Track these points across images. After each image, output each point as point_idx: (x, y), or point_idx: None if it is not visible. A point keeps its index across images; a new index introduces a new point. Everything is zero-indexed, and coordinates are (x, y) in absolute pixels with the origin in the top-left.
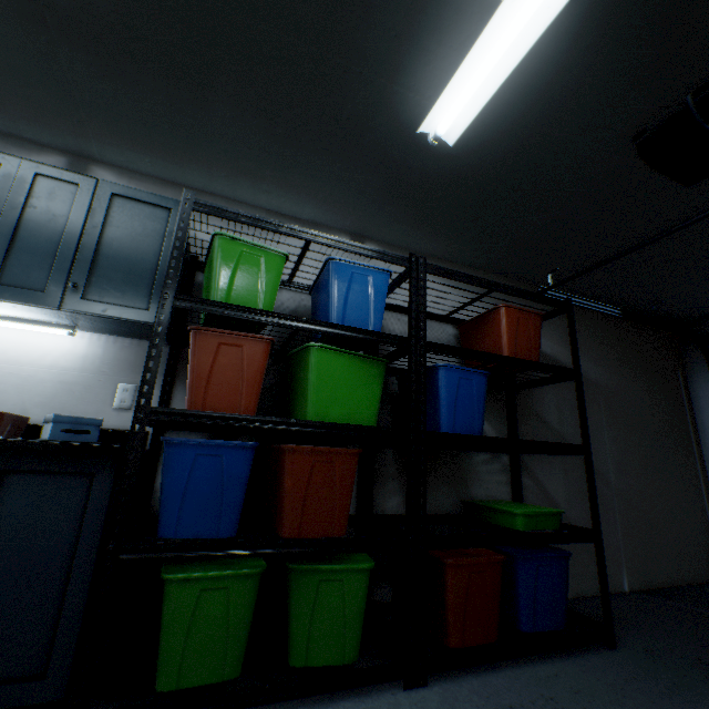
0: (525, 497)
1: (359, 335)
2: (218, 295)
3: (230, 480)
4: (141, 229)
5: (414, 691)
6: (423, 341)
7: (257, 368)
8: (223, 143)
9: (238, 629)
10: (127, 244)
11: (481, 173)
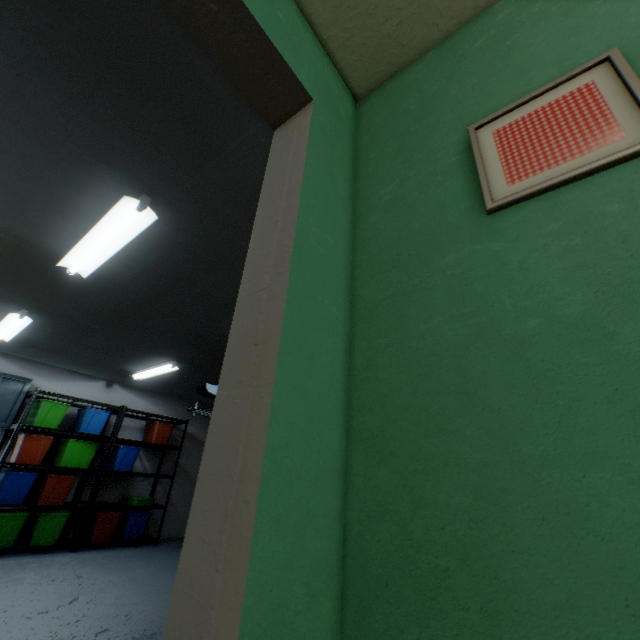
0: (157, 495)
1: (91, 436)
2: (39, 421)
3: (27, 485)
4: (11, 390)
5: (74, 552)
6: (117, 437)
7: (47, 447)
8: (57, 359)
9: (17, 532)
10: (4, 396)
11: (157, 380)
